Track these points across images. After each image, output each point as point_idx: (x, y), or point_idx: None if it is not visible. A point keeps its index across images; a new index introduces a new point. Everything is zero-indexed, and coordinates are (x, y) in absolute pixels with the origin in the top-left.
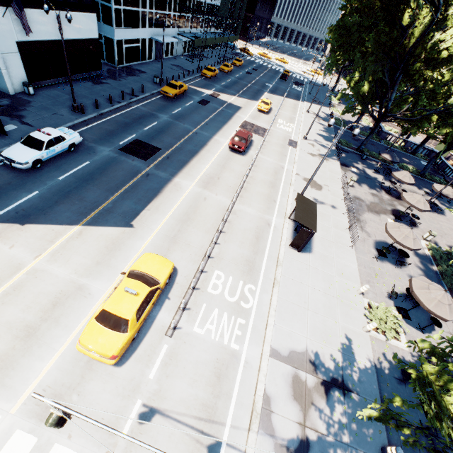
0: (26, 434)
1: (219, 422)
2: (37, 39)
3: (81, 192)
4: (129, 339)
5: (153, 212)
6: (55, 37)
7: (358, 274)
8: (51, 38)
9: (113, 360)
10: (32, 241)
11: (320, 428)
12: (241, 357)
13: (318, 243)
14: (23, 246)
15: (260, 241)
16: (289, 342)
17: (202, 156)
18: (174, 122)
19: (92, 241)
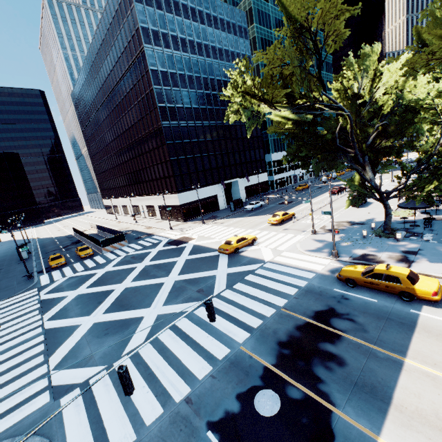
0: (258, 231)
1: (306, 229)
2: (249, 185)
3: (265, 211)
4: (280, 219)
5: (289, 211)
6: (254, 183)
7: (396, 208)
8: (253, 184)
9: (276, 222)
10: (254, 218)
11: (344, 228)
12: (317, 224)
13: (373, 205)
14: (252, 218)
15: (337, 209)
16: (339, 220)
17: (314, 199)
18: (301, 195)
19: (269, 216)
